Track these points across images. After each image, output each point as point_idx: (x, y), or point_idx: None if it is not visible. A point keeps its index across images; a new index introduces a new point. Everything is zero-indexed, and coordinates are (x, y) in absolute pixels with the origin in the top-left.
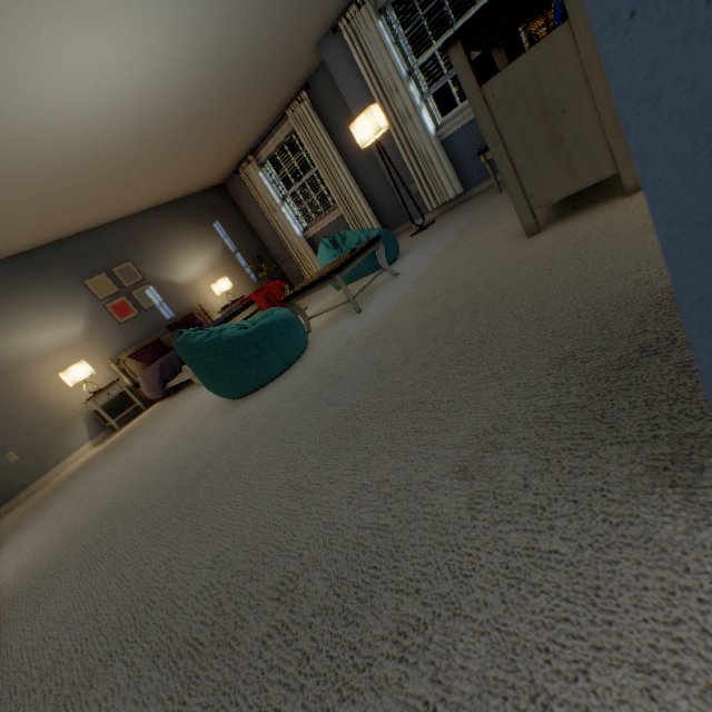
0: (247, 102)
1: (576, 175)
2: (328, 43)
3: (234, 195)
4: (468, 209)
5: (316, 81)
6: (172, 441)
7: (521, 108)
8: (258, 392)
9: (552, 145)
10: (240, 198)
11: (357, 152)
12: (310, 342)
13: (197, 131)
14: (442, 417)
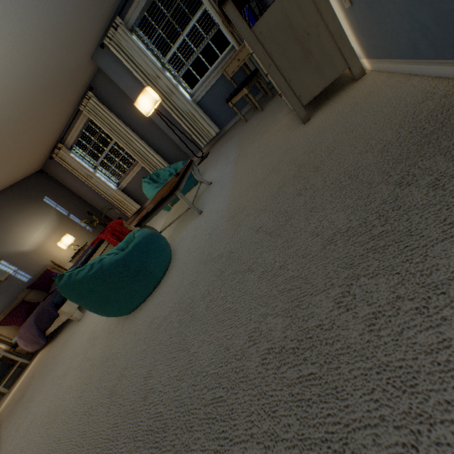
0: (48, 104)
1: (325, 75)
2: (100, 56)
3: (53, 175)
4: (231, 137)
5: (96, 84)
6: (81, 375)
7: (281, 38)
8: (150, 298)
9: (306, 58)
10: (60, 176)
11: (141, 124)
12: (171, 247)
13: (11, 130)
14: (388, 229)
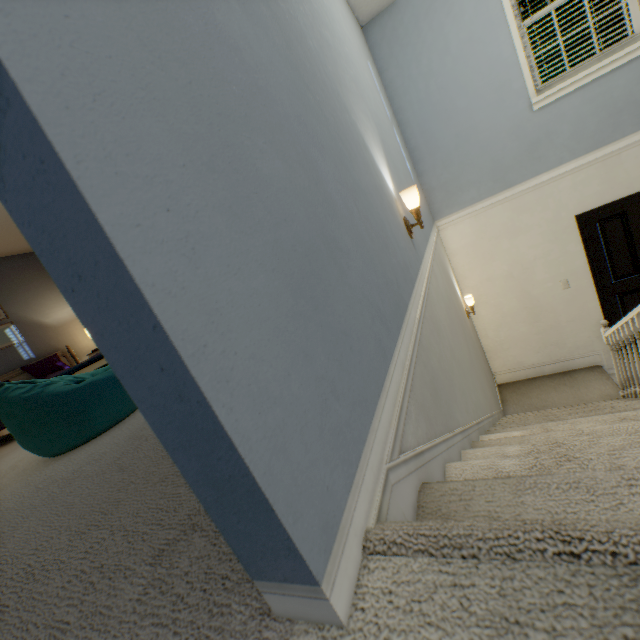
0: None
1: None
2: None
3: None
4: None
5: None
6: None
7: None
8: (77, 449)
9: None
10: None
11: None
12: None
13: None
14: (182, 493)
